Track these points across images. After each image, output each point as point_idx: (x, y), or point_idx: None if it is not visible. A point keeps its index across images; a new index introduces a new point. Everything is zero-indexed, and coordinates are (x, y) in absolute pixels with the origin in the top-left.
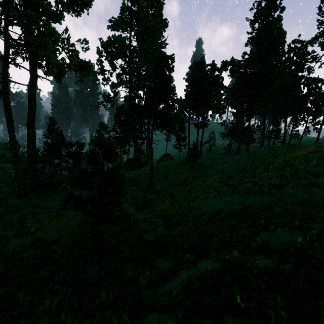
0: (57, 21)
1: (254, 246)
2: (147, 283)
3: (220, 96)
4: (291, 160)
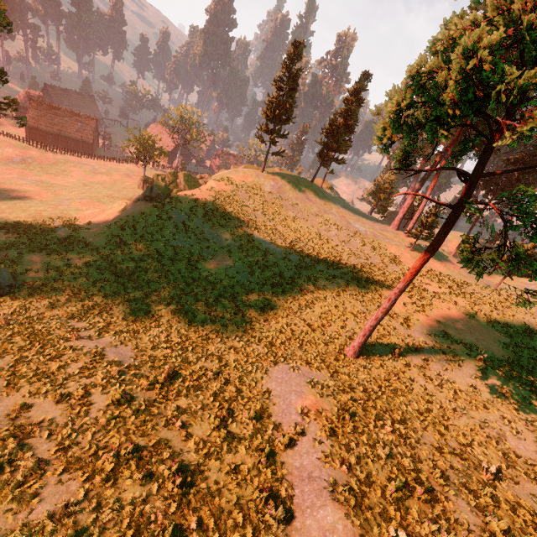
0: None
1: None
2: None
3: None
4: None
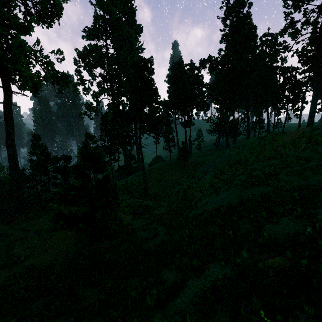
0: (26, 32)
1: (262, 242)
2: (154, 303)
3: (202, 93)
4: (279, 147)
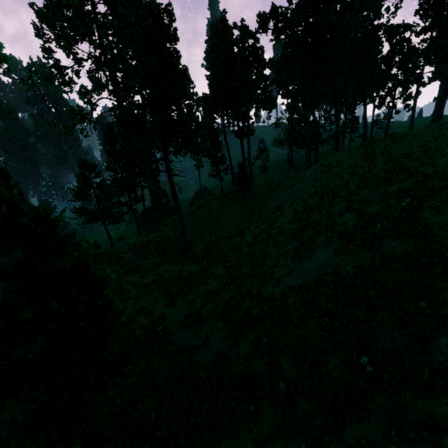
0: None
1: None
2: None
3: (265, 78)
4: (400, 160)
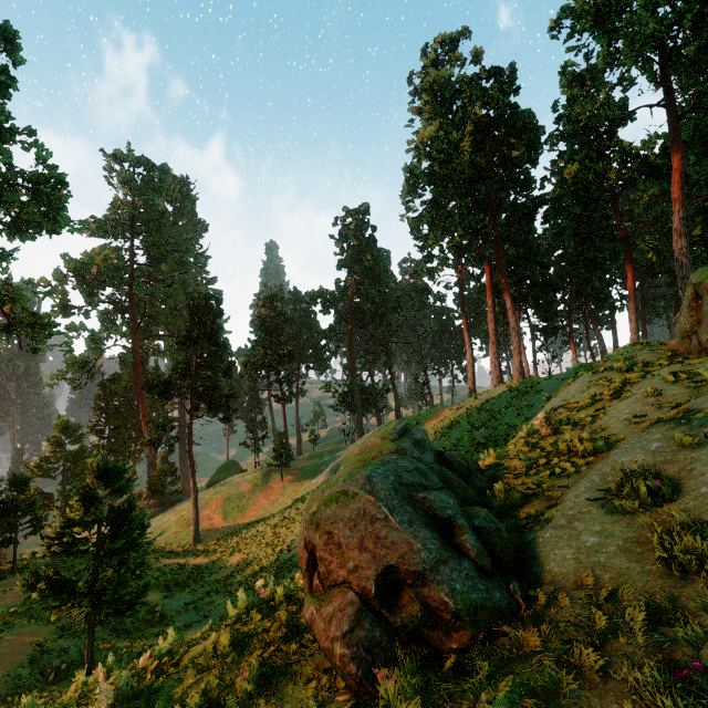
0: None
1: None
2: None
3: (313, 344)
4: None
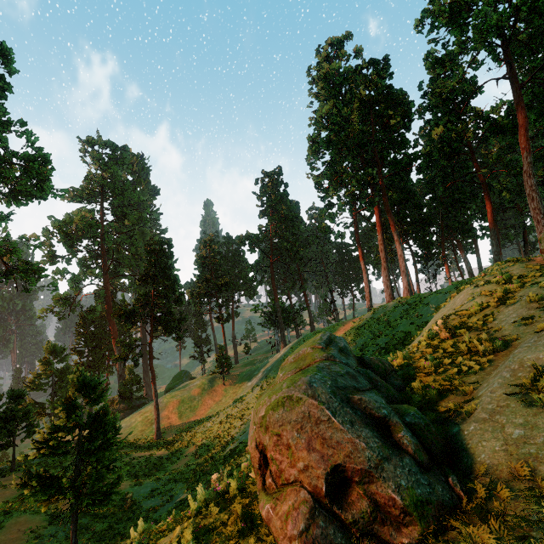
0: None
1: None
2: None
3: (244, 276)
4: None
